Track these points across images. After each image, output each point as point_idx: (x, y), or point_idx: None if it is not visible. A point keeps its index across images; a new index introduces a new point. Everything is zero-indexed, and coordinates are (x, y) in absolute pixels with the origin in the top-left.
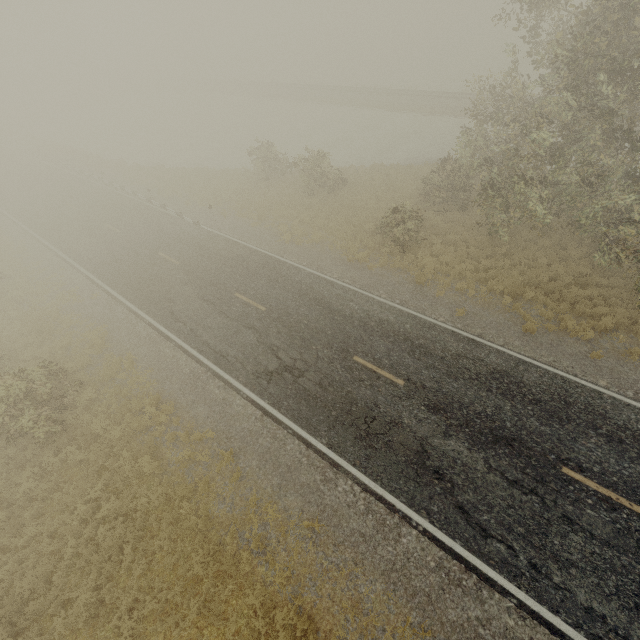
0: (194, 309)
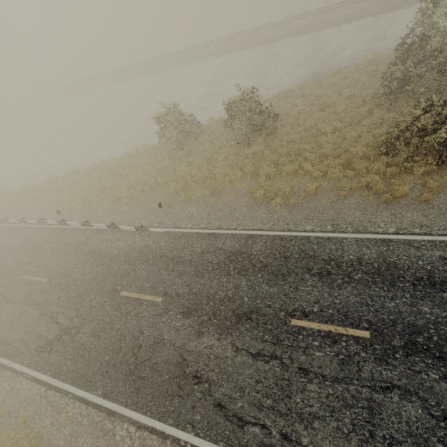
0: (252, 382)
